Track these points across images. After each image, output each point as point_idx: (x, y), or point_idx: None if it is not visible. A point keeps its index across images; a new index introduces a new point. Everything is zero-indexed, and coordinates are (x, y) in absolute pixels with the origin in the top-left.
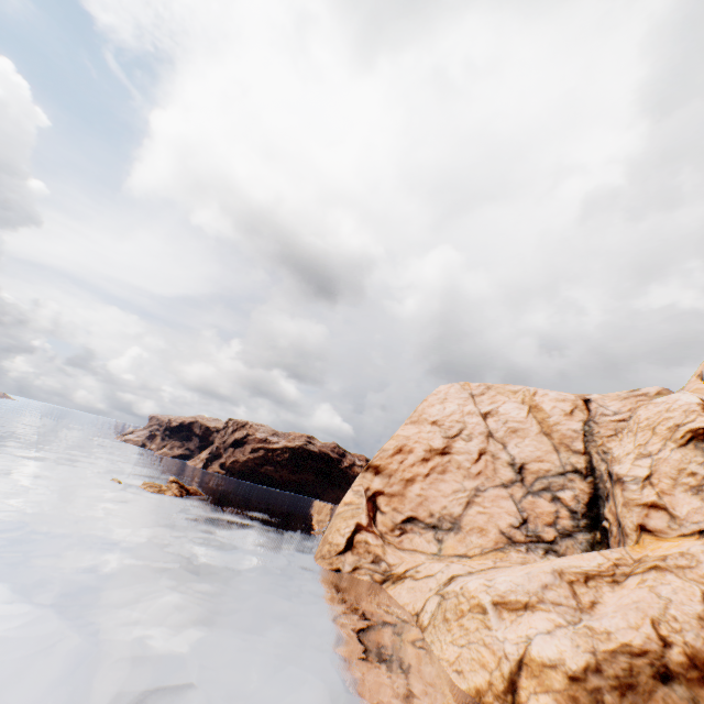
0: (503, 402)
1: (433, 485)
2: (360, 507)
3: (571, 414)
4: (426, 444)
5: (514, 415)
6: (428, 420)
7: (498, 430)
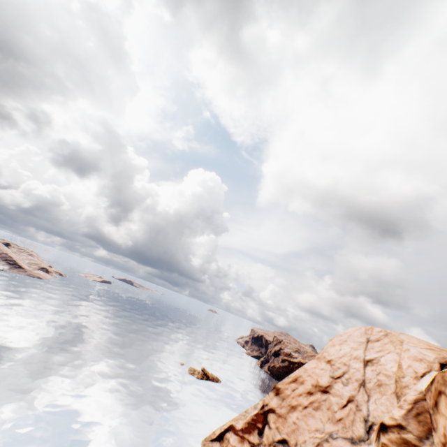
0: (387, 351)
1: (305, 417)
2: (245, 415)
3: (421, 377)
4: (314, 379)
5: (387, 367)
6: (325, 358)
7: (370, 380)
